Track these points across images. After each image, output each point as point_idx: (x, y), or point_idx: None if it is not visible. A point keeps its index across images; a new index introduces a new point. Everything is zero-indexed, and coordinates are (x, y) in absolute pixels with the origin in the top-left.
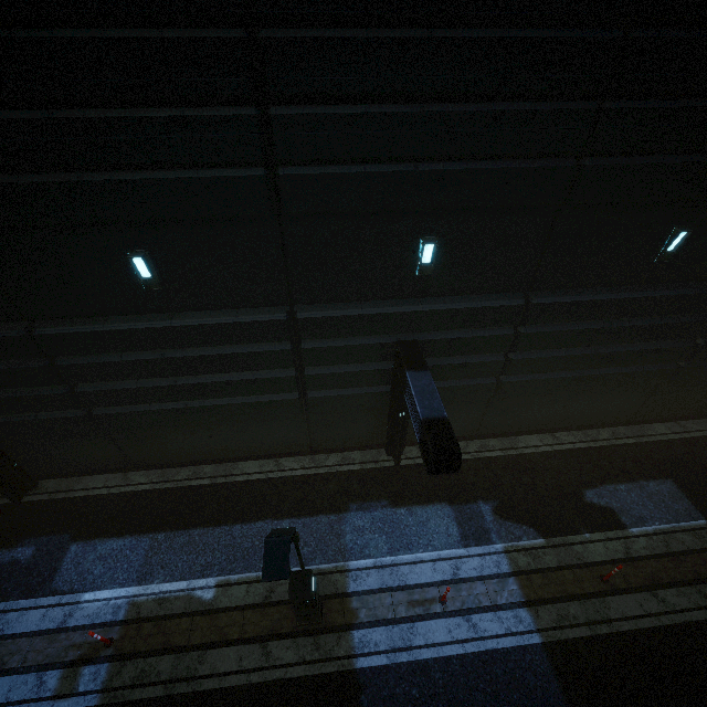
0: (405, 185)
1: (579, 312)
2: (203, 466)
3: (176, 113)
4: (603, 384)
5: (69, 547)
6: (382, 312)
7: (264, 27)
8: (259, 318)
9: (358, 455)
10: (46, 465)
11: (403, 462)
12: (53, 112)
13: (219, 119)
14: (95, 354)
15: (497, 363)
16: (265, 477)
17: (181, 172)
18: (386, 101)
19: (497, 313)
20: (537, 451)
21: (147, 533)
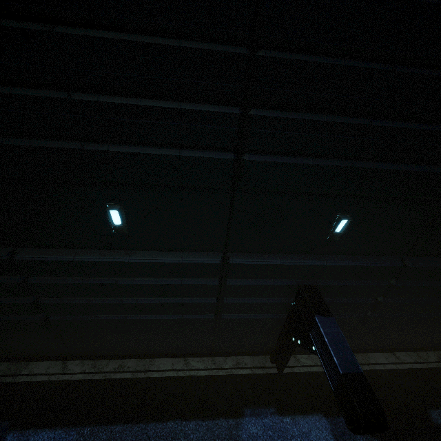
0: (341, 176)
1: (440, 274)
2: (127, 360)
3: (175, 105)
4: (440, 323)
5: (5, 436)
6: (296, 263)
7: (262, 48)
8: (199, 261)
9: (249, 360)
10: (2, 351)
11: (284, 370)
12: (72, 94)
13: (209, 114)
14: (62, 276)
15: (369, 304)
16: (176, 375)
17: (167, 150)
18: (341, 113)
19: (381, 270)
20: (385, 368)
21: (75, 425)
